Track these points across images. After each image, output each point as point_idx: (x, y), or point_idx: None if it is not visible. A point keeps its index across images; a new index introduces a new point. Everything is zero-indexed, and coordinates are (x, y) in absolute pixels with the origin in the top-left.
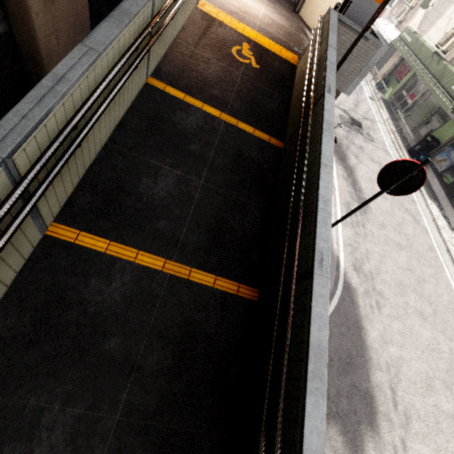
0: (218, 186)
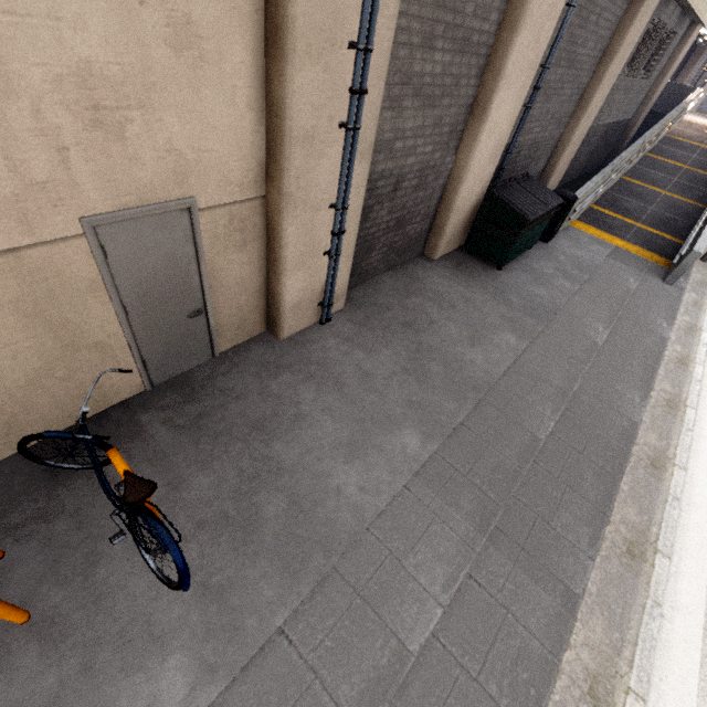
0: (701, 159)
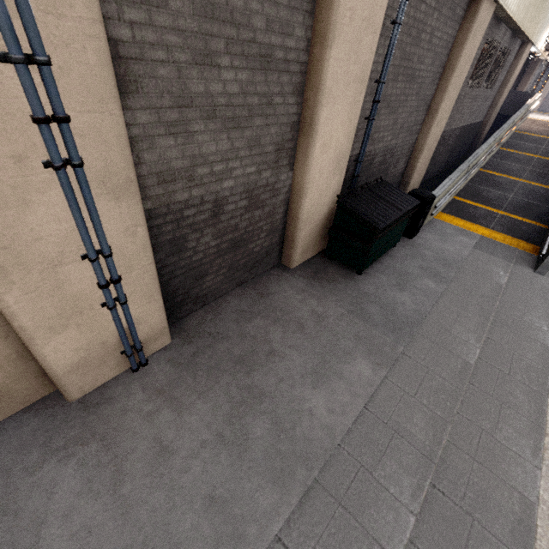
0: None
